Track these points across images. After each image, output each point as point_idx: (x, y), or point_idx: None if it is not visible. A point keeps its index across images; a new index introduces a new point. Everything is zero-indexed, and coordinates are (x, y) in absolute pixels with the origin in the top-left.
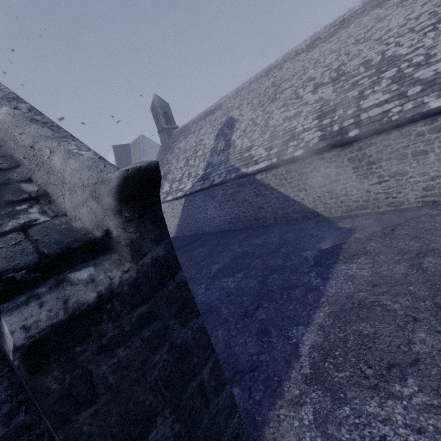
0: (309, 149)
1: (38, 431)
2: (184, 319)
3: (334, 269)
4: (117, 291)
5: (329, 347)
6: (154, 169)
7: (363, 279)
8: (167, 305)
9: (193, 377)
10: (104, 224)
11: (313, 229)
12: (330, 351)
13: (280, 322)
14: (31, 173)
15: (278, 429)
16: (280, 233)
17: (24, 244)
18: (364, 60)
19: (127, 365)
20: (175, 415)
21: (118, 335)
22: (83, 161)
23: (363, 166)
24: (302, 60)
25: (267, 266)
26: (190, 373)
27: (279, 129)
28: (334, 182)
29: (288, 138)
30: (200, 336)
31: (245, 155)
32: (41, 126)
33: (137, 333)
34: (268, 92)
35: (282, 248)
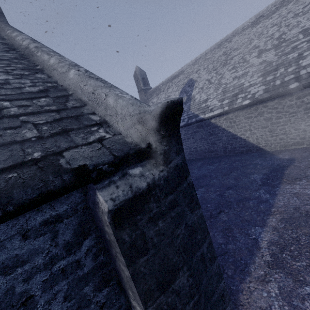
0: (255, 99)
1: (109, 268)
2: (192, 208)
3: (280, 188)
4: (157, 183)
5: (285, 243)
6: (180, 103)
7: (307, 196)
8: (183, 197)
9: (197, 249)
10: (147, 139)
11: (257, 159)
12: (286, 246)
13: (240, 223)
14: (94, 109)
15: (250, 296)
16: (230, 162)
17: (103, 149)
18: (302, 29)
19: (163, 233)
20: (189, 272)
21: (159, 212)
22: (127, 100)
23: (301, 111)
24: (248, 33)
25: (223, 184)
26: (196, 246)
27: (229, 86)
28: (275, 124)
29: (237, 91)
30: (201, 222)
31: (203, 105)
32: (96, 80)
33: (168, 213)
34: (220, 59)
35: (233, 172)
